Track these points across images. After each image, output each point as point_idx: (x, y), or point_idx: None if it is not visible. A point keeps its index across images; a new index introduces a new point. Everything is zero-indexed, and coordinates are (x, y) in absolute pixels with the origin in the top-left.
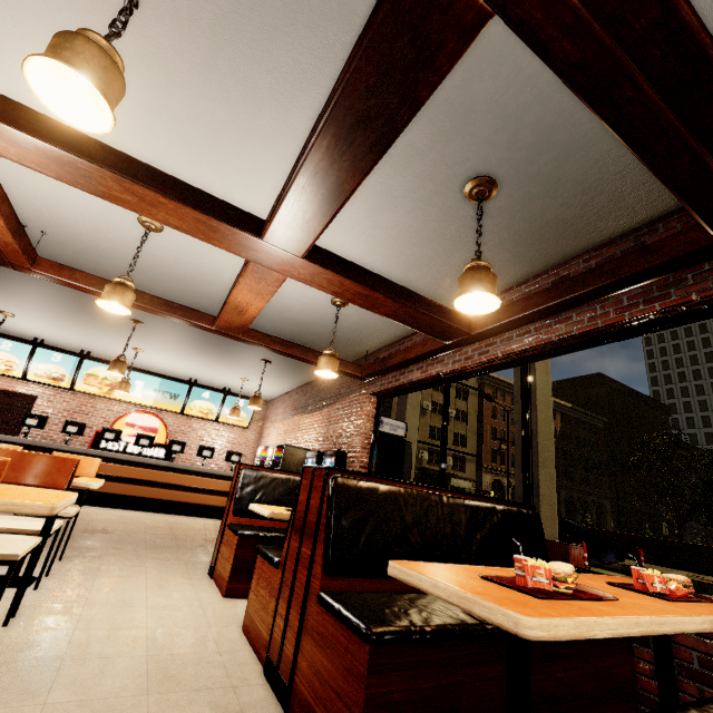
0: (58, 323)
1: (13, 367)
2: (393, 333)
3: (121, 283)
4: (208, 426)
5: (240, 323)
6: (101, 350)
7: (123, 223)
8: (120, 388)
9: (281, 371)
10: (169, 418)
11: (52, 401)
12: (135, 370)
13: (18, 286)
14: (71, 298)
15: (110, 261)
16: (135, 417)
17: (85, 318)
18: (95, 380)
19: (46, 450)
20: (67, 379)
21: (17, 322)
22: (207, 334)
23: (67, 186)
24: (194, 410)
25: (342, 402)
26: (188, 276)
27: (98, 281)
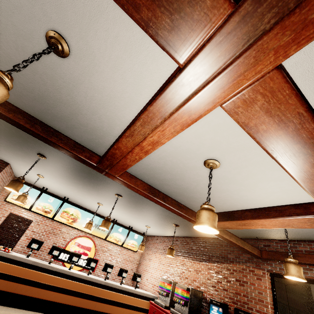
0: (66, 185)
1: (27, 202)
2: (293, 237)
3: (212, 210)
4: (116, 248)
5: (227, 226)
6: (76, 199)
7: (189, 159)
8: (88, 227)
9: (178, 229)
10: (97, 241)
11: (39, 224)
12: (88, 211)
13: (64, 168)
14: (92, 179)
15: (147, 171)
16: (81, 239)
17: (87, 187)
18: (66, 215)
19: (38, 268)
20: (52, 212)
21: (41, 179)
22: (156, 209)
23: (179, 136)
24: (112, 238)
25: (232, 266)
26: (191, 188)
27: (147, 187)
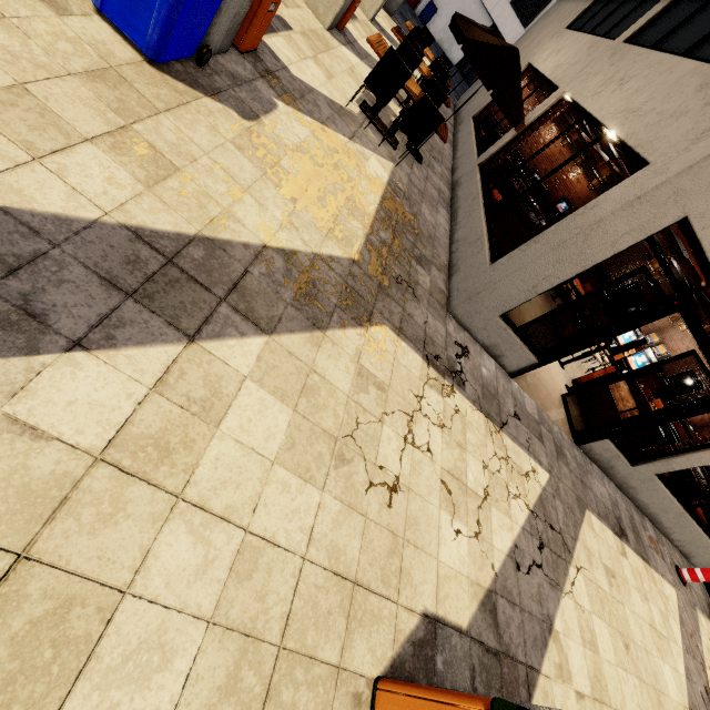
0: None
1: None
2: None
3: None
4: None
5: None
6: None
7: None
8: None
9: None
10: None
11: None
12: None
13: None
14: None
15: None
16: None
17: None
18: None
19: None
20: None
21: None
22: None
23: None
24: None
25: None
26: None
27: None
